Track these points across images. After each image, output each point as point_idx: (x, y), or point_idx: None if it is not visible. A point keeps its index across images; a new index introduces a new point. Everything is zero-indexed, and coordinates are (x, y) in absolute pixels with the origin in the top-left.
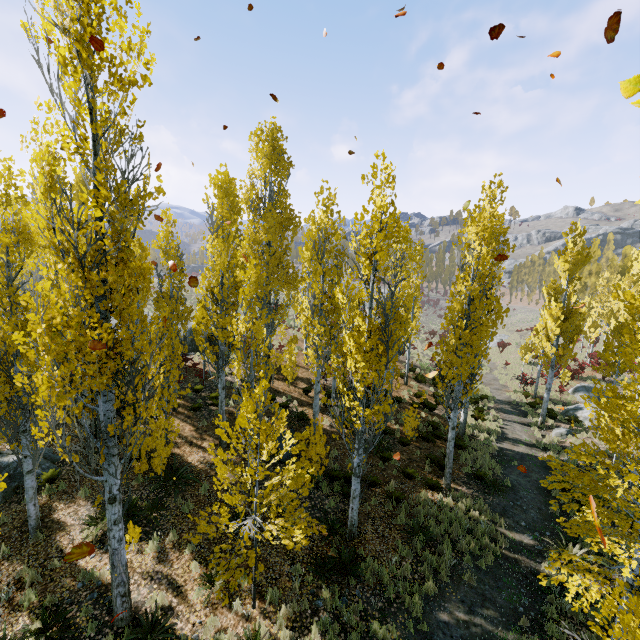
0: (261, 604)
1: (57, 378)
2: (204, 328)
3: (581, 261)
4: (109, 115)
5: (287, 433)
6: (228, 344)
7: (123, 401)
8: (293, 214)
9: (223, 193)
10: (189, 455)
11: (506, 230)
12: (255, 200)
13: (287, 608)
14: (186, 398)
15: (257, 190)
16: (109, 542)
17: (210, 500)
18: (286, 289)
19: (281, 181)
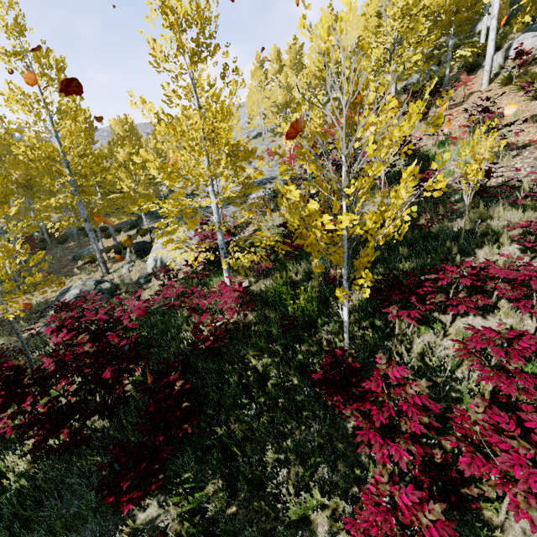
0: None
1: None
2: None
3: None
4: None
5: None
6: None
7: None
8: None
9: None
10: None
11: None
12: None
13: None
14: None
15: None
16: None
17: None
18: None
19: None
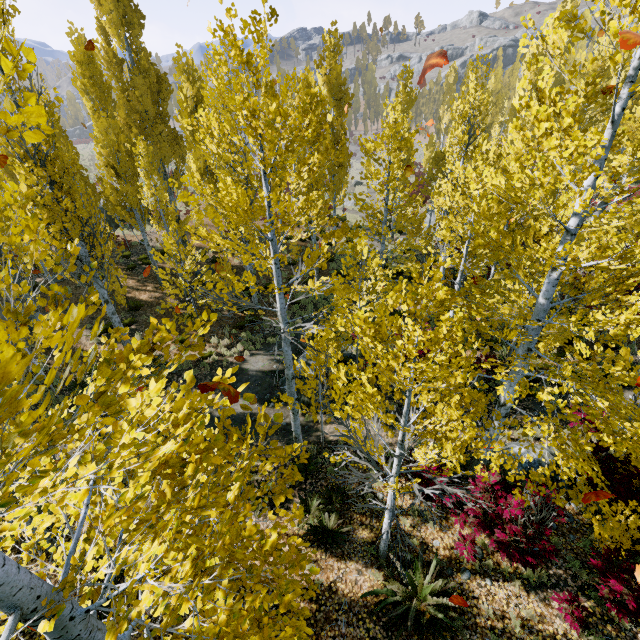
0: (209, 345)
1: (53, 233)
2: (116, 200)
3: (409, 102)
4: (5, 49)
5: (197, 253)
6: (140, 211)
7: (91, 246)
8: (160, 76)
9: (89, 72)
10: (140, 296)
11: (344, 81)
12: (117, 63)
13: (223, 342)
14: (120, 264)
15: (115, 52)
16: (114, 325)
17: (165, 314)
18: (175, 156)
19: (137, 37)
